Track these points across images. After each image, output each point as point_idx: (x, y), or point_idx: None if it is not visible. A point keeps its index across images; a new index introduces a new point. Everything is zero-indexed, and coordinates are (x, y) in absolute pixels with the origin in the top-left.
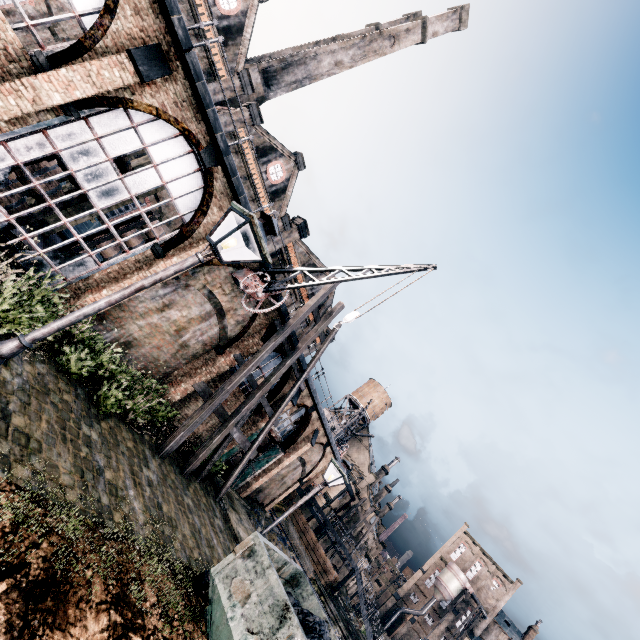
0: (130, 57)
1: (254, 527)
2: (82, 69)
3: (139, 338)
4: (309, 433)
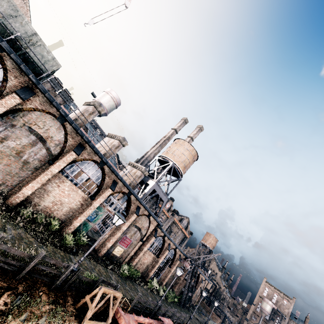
0: (168, 250)
1: (196, 313)
2: (163, 256)
3: (167, 282)
4: (200, 279)
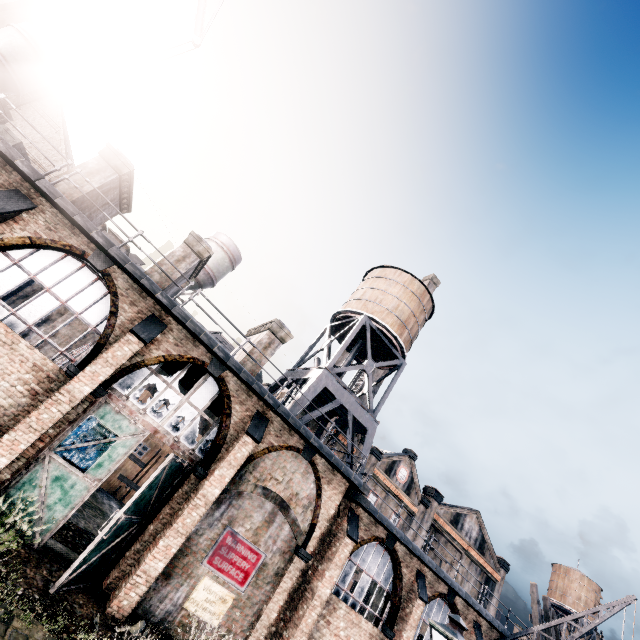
0: (420, 598)
1: None
2: (409, 625)
3: None
4: None
